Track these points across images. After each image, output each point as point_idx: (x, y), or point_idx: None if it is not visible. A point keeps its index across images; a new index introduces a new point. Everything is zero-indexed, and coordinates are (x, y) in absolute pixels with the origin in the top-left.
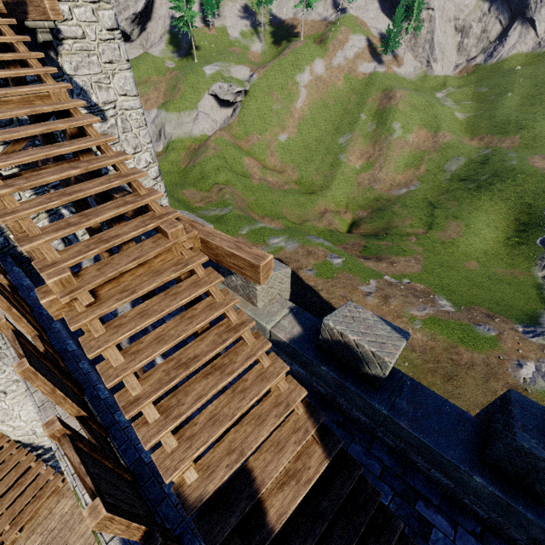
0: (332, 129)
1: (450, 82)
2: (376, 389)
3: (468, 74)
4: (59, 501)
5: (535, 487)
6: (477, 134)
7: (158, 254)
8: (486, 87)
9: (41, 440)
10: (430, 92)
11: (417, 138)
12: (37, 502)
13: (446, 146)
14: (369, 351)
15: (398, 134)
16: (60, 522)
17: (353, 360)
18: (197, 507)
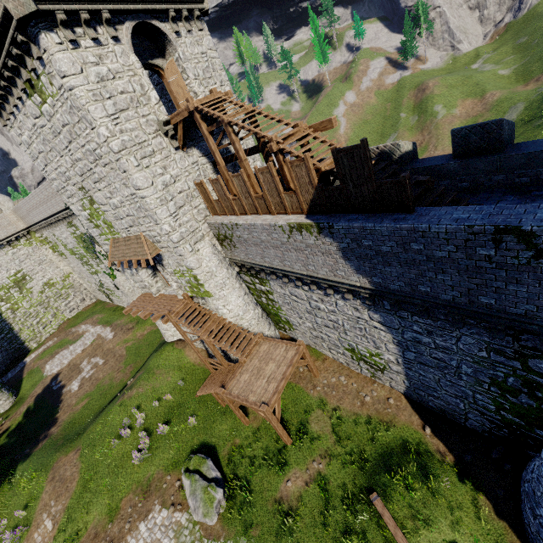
0: (377, 137)
1: (482, 51)
2: (403, 166)
3: (501, 36)
4: (260, 347)
5: (471, 148)
6: (530, 78)
7: (297, 132)
8: (525, 36)
9: (241, 323)
10: (464, 68)
11: (464, 109)
12: (249, 346)
13: (498, 102)
14: (390, 145)
15: (443, 113)
16: (264, 353)
17: (388, 159)
18: (331, 169)
